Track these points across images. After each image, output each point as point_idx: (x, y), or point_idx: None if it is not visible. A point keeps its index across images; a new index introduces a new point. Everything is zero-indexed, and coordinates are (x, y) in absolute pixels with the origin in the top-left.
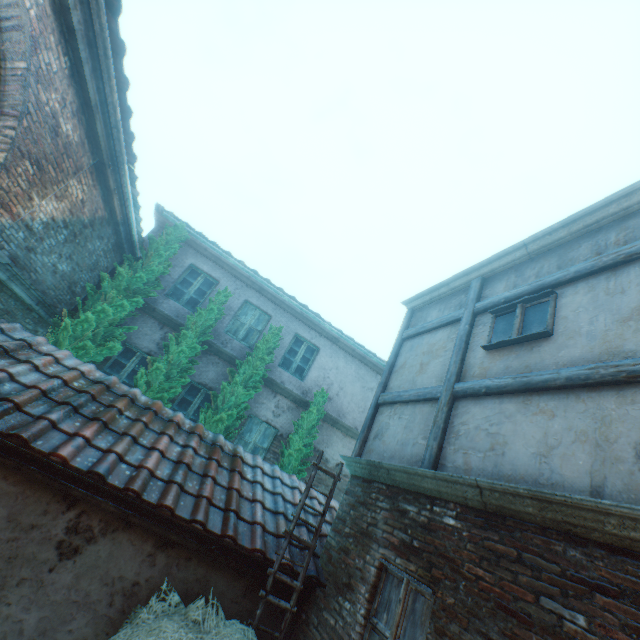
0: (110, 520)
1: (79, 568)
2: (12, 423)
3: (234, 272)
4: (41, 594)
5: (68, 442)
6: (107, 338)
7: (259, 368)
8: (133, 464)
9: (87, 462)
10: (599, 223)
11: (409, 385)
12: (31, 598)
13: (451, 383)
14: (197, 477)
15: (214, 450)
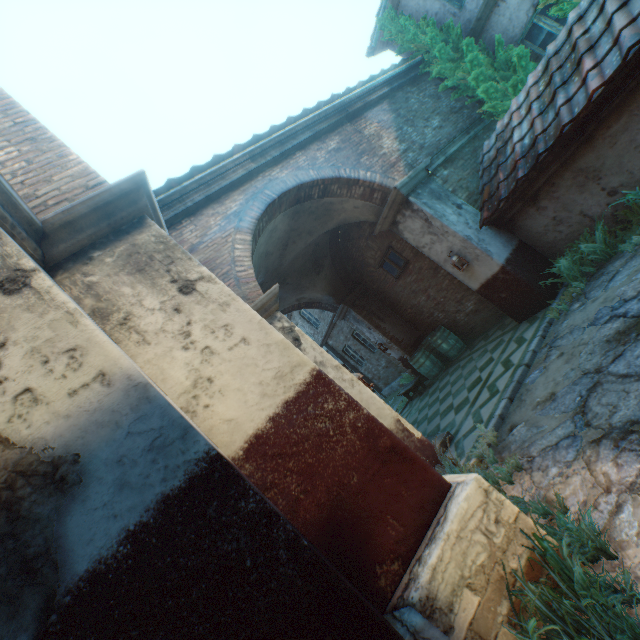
0: None
1: None
2: (552, 134)
3: None
4: None
5: (585, 87)
6: (507, 67)
7: None
8: None
9: (614, 64)
10: None
11: None
12: None
13: None
14: None
15: None
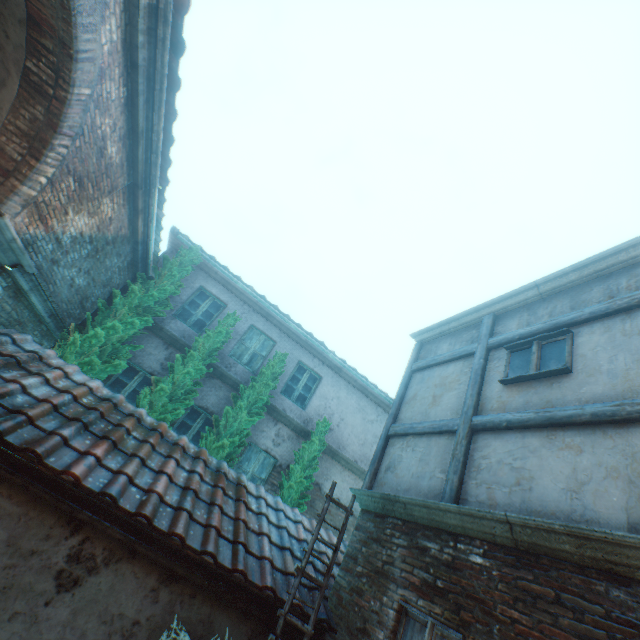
0: (114, 548)
1: (77, 602)
2: (25, 437)
3: (242, 296)
4: (34, 631)
5: (80, 460)
6: (113, 355)
7: (263, 394)
8: (143, 487)
9: (98, 483)
10: (609, 269)
11: (422, 417)
12: (22, 636)
13: (469, 416)
14: (204, 505)
15: (219, 477)
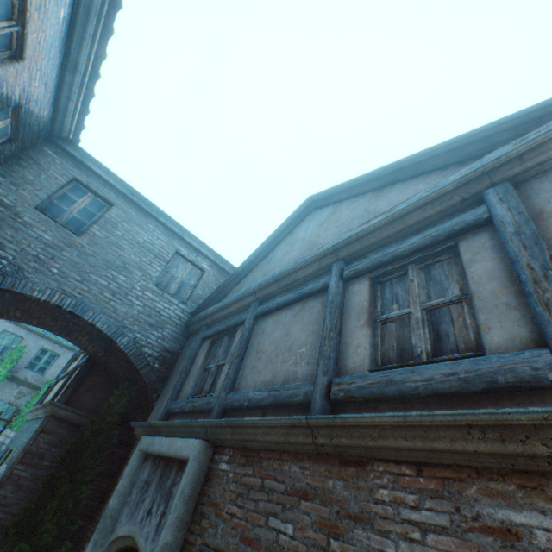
0: None
1: None
2: None
3: None
4: None
5: None
6: None
7: (3, 372)
8: None
9: None
10: None
11: None
12: None
13: (60, 376)
14: None
15: None
